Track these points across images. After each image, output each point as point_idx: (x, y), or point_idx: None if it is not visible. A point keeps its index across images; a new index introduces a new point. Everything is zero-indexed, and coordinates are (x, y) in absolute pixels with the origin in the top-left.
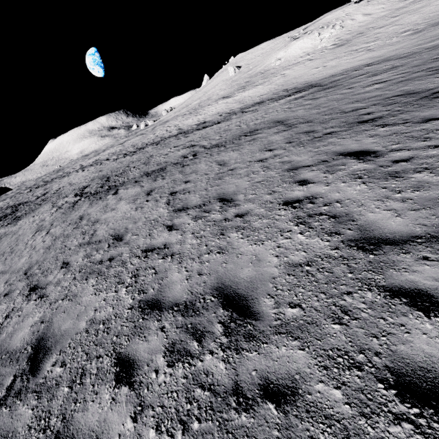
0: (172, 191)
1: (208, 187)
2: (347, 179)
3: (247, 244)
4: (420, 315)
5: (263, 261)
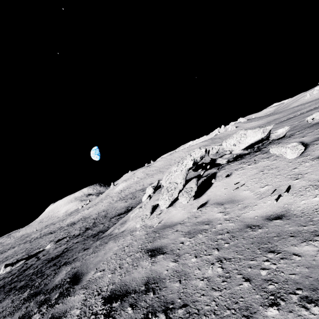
0: None
1: None
2: None
3: None
4: None
5: None
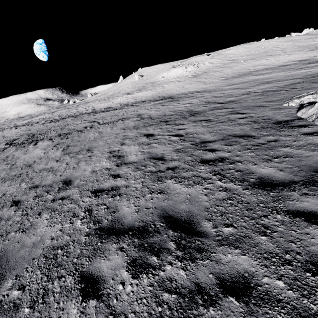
0: (68, 145)
1: (86, 144)
2: (136, 144)
3: (85, 166)
4: (113, 179)
5: (86, 171)
